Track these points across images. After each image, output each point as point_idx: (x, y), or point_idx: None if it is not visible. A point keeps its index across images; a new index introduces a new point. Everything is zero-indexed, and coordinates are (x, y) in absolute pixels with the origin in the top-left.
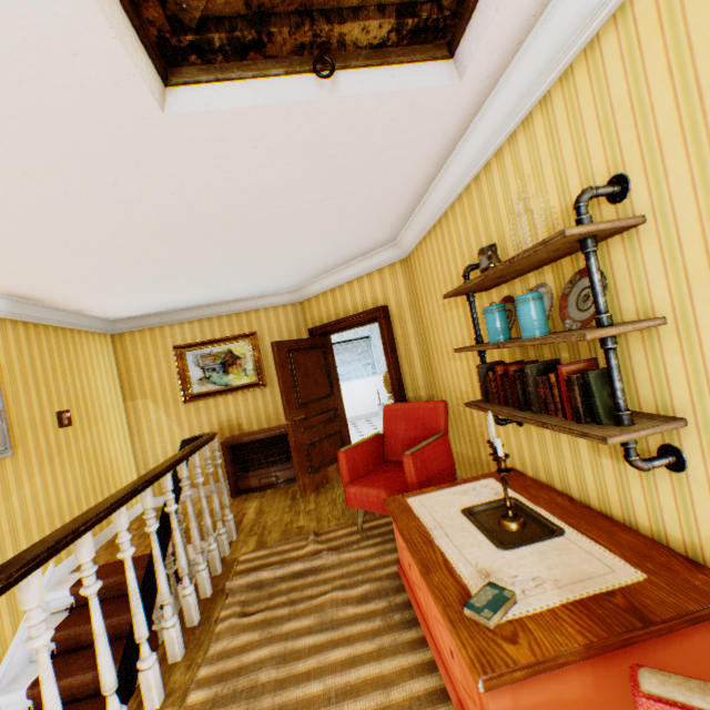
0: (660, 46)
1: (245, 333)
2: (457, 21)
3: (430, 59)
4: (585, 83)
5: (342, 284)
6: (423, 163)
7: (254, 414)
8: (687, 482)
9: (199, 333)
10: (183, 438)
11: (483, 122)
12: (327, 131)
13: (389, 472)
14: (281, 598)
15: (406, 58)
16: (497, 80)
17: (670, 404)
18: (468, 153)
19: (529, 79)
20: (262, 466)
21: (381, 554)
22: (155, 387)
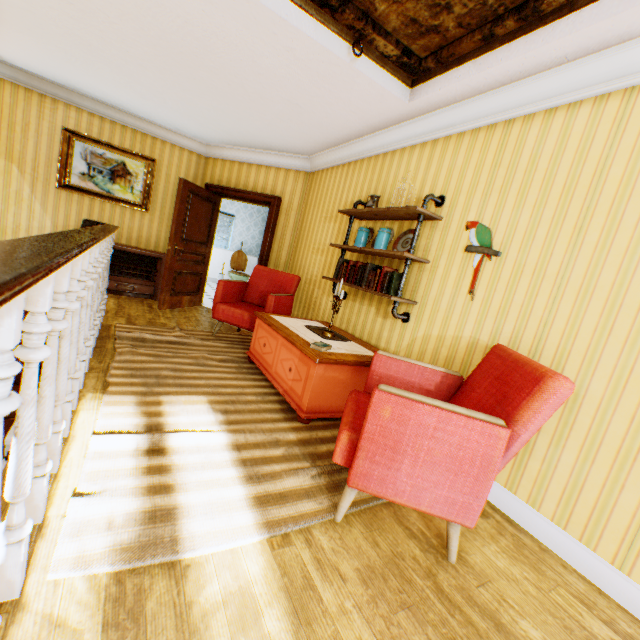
0: (478, 156)
1: (146, 156)
2: (423, 75)
3: (403, 82)
4: (452, 148)
5: (252, 163)
6: (363, 125)
7: (127, 230)
8: (406, 327)
9: (97, 129)
10: (43, 220)
11: (405, 128)
12: (333, 75)
13: (249, 306)
14: (163, 349)
15: (393, 72)
16: (422, 114)
17: (415, 296)
18: (389, 138)
19: (435, 127)
20: (122, 275)
21: (232, 348)
22: (27, 157)
